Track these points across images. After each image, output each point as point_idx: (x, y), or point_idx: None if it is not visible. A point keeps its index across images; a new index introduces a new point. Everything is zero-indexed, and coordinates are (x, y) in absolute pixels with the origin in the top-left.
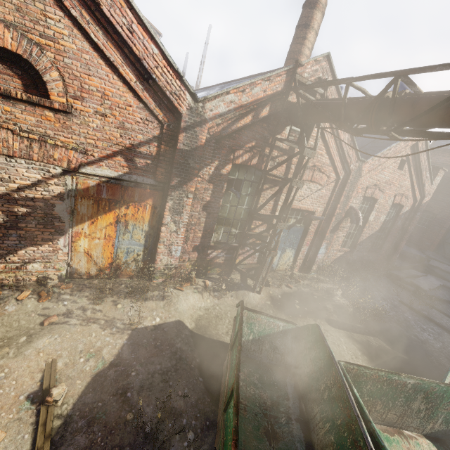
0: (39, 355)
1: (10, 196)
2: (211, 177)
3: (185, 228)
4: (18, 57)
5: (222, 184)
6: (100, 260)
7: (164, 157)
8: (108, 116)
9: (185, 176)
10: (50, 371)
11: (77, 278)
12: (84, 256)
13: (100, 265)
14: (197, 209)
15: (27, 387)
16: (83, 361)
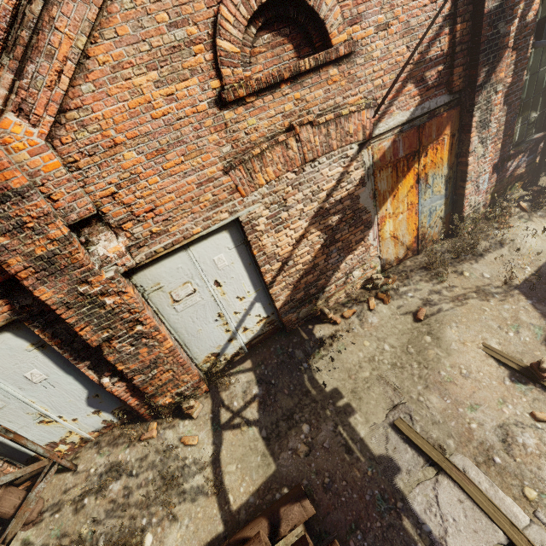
0: (466, 345)
1: (323, 209)
2: (514, 39)
3: (492, 144)
4: (284, 4)
5: (526, 42)
6: (406, 238)
7: (460, 45)
8: (390, 24)
9: (494, 57)
10: (498, 354)
11: (388, 268)
12: (391, 241)
13: (406, 243)
14: (499, 107)
15: (497, 374)
16: (512, 334)
